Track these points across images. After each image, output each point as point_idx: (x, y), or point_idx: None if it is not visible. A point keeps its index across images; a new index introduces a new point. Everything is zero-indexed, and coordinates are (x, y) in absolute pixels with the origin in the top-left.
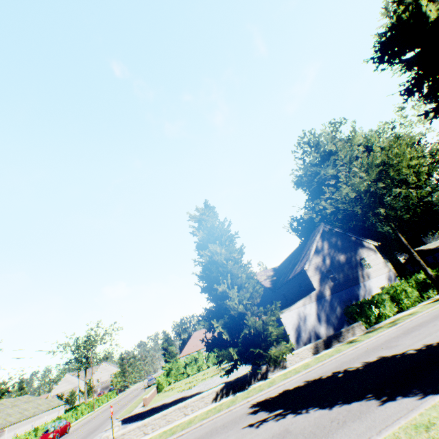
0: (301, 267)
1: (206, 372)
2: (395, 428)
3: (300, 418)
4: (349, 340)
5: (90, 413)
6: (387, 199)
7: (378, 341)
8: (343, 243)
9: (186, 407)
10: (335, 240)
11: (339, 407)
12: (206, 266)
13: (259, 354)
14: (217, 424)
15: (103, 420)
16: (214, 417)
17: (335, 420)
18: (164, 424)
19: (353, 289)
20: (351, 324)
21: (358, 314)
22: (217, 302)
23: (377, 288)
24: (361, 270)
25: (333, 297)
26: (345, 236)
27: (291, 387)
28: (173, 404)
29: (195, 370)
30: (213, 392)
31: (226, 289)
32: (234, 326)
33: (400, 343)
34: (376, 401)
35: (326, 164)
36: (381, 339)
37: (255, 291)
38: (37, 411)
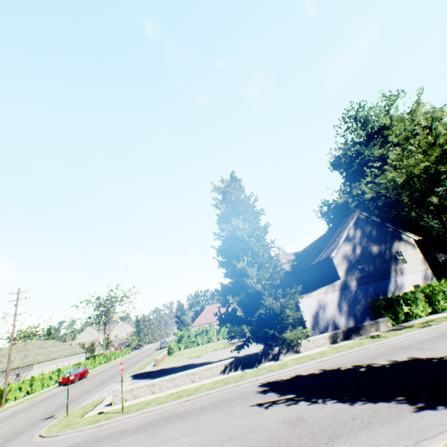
0: (327, 254)
1: (215, 343)
2: (440, 444)
3: (316, 408)
4: (372, 335)
5: (107, 363)
6: (438, 189)
7: (408, 341)
8: (378, 234)
9: (194, 375)
10: (369, 229)
11: (363, 405)
12: (226, 241)
13: (273, 335)
14: (223, 397)
15: (117, 372)
16: (221, 389)
17: (357, 418)
18: (172, 386)
19: (382, 284)
20: (376, 318)
21: (385, 310)
22: (234, 279)
23: (410, 285)
24: (394, 265)
25: (358, 289)
26: (382, 227)
27: (305, 373)
28: (181, 369)
29: (205, 340)
30: (222, 364)
31: (245, 267)
32: (249, 305)
33: (436, 347)
34: (410, 406)
35: (372, 143)
36: (410, 338)
37: (276, 273)
38: (61, 354)
